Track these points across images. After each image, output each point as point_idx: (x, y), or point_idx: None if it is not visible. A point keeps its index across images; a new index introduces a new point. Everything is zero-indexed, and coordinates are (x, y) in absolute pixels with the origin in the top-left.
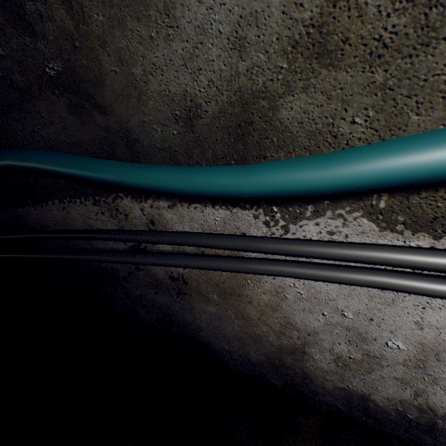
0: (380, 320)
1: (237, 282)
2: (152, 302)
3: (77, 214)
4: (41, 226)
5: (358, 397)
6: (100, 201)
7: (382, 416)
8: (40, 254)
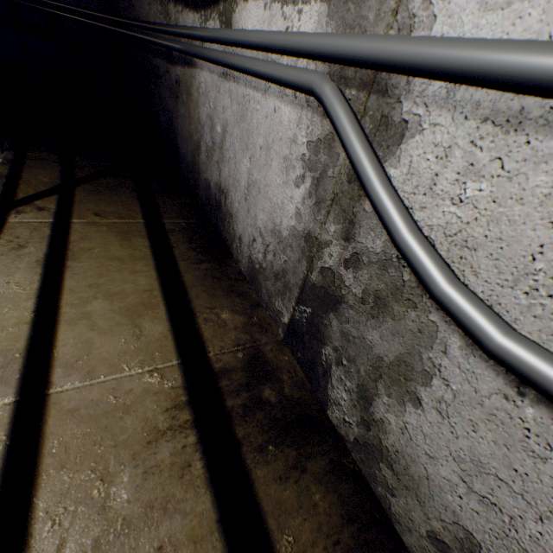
0: (217, 109)
1: (191, 82)
2: (168, 106)
3: (153, 12)
4: (139, 18)
5: (208, 187)
6: (163, 3)
7: (212, 203)
8: (128, 31)
